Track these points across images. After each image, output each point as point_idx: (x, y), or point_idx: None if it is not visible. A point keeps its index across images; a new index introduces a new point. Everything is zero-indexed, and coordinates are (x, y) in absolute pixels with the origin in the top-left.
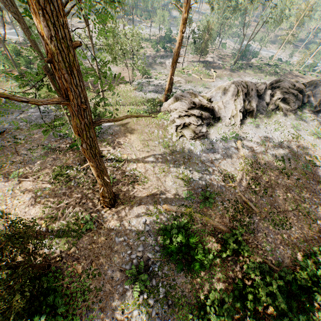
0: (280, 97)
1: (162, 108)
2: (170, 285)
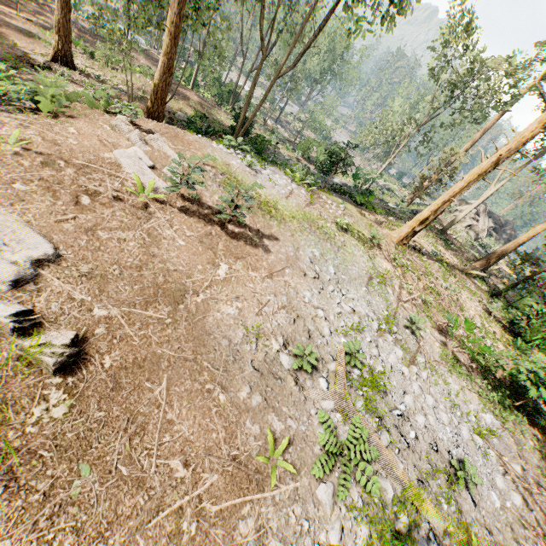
0: (493, 226)
1: None
2: None
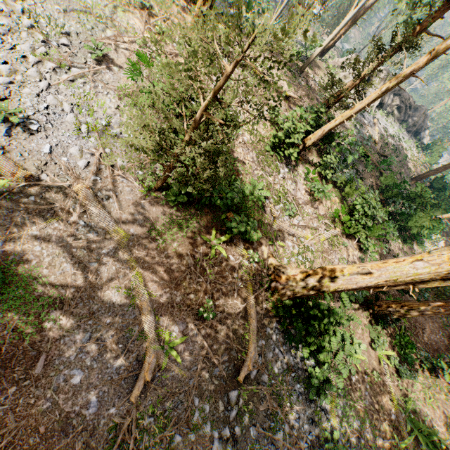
0: (398, 104)
1: (330, 62)
2: (357, 170)
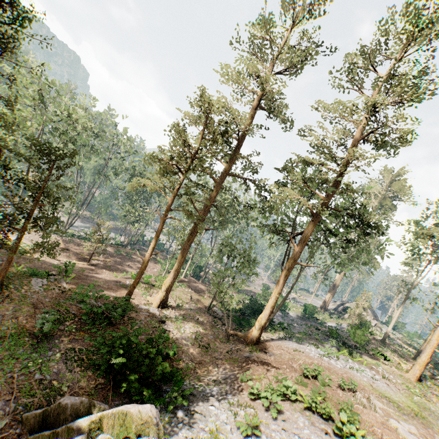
0: None
1: (347, 315)
2: None
